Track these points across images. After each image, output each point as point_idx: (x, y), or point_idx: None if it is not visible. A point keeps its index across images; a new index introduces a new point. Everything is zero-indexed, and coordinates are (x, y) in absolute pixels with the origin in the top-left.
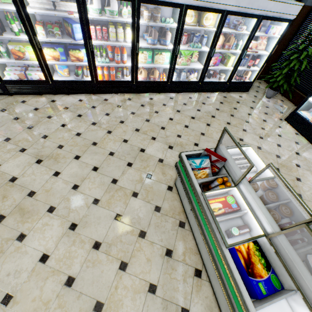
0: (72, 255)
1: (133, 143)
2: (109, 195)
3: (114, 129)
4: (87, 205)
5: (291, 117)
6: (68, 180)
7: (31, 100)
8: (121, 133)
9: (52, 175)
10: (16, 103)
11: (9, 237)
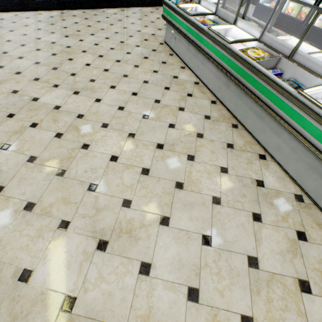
0: (104, 64)
1: (131, 28)
2: (120, 47)
3: (115, 24)
4: (107, 50)
5: (256, 11)
6: (90, 42)
7: (46, 13)
8: (120, 25)
9: (79, 41)
10: (35, 15)
11: (63, 60)
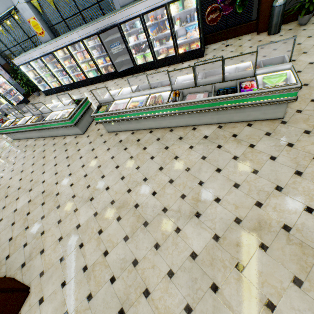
0: None
1: None
2: None
3: None
4: None
5: (45, 94)
6: None
7: None
8: None
9: None
10: None
11: None
